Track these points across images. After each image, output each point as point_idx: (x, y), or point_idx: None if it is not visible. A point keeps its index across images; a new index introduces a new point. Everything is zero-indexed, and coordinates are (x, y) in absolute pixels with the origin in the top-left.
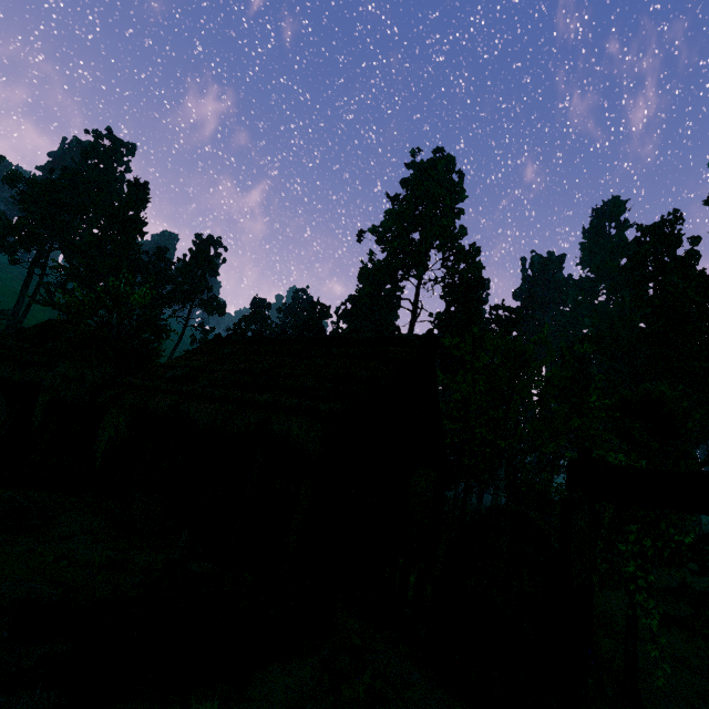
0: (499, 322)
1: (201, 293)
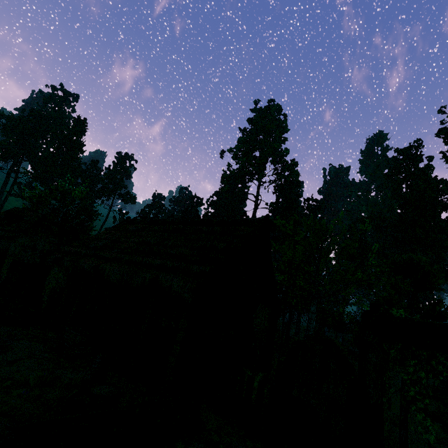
0: (309, 209)
1: (120, 189)
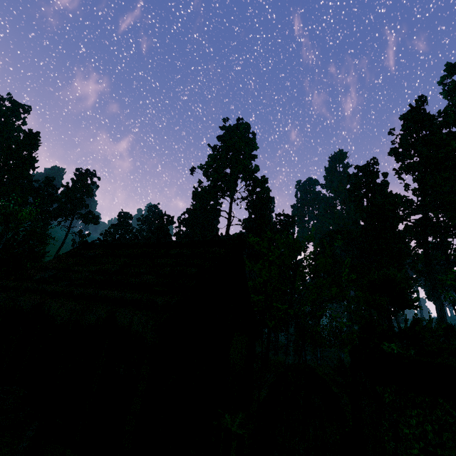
0: (281, 224)
1: (79, 209)
